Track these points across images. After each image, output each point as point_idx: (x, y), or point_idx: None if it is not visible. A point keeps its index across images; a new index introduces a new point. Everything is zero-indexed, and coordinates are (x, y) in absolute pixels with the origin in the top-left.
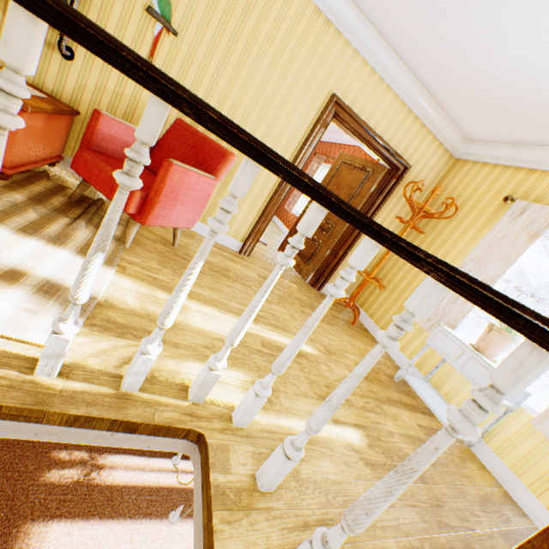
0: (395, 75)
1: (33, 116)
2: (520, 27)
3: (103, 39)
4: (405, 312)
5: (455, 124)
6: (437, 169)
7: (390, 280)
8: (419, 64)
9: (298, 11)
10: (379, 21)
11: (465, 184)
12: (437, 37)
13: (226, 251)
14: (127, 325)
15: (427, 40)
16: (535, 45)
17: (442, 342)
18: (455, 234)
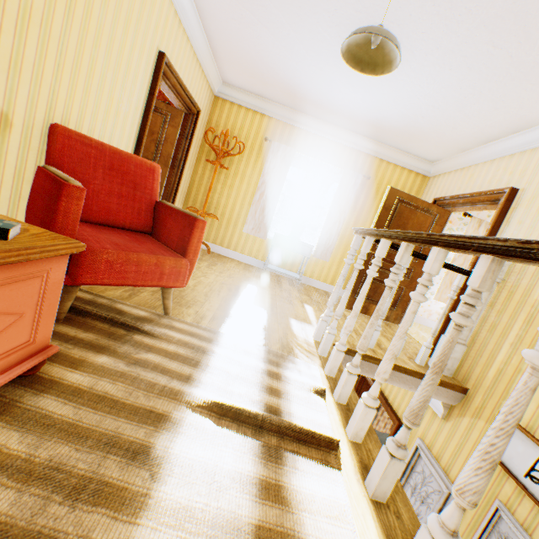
0: (193, 28)
1: None
2: (303, 58)
3: None
4: None
5: (219, 71)
6: (208, 106)
7: (209, 209)
8: (217, 29)
9: None
10: None
11: (233, 122)
12: (248, 28)
13: None
14: (281, 345)
15: (238, 24)
16: (304, 68)
17: (281, 242)
18: (242, 165)
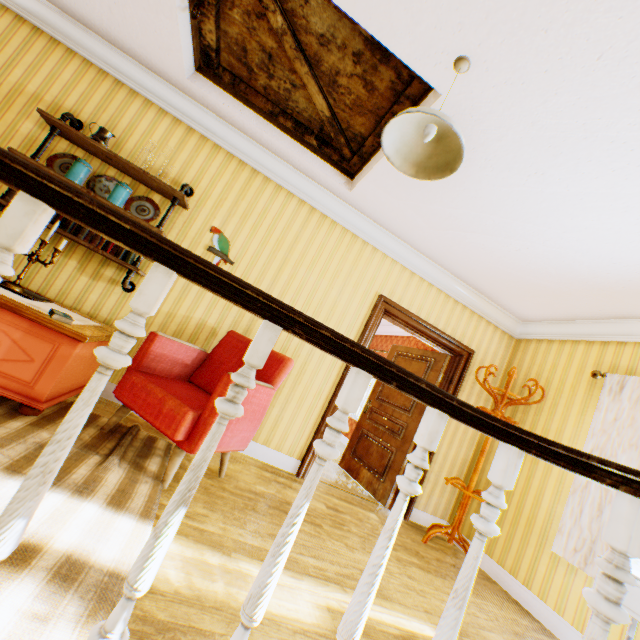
0: (433, 274)
1: (87, 344)
2: (538, 233)
3: (231, 281)
4: (611, 551)
5: (504, 308)
6: (501, 350)
7: None
8: (454, 264)
9: (339, 238)
10: (410, 238)
11: (538, 362)
12: (465, 244)
13: (280, 475)
14: (170, 623)
15: (457, 247)
16: (558, 243)
17: None
18: (554, 420)
